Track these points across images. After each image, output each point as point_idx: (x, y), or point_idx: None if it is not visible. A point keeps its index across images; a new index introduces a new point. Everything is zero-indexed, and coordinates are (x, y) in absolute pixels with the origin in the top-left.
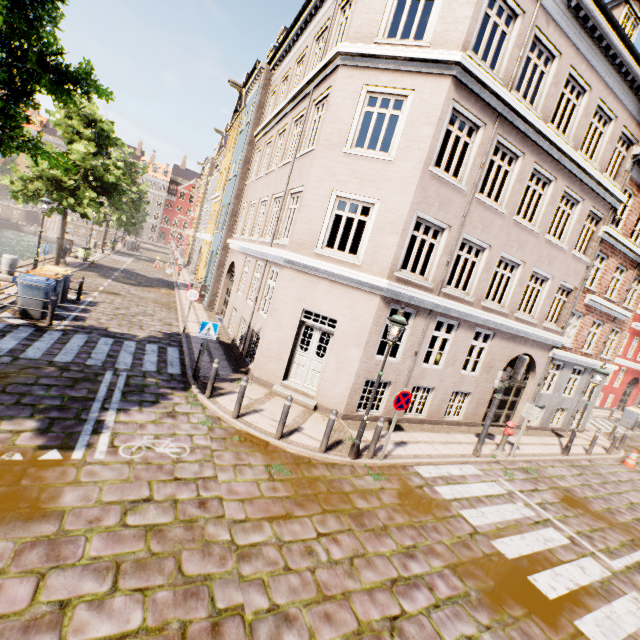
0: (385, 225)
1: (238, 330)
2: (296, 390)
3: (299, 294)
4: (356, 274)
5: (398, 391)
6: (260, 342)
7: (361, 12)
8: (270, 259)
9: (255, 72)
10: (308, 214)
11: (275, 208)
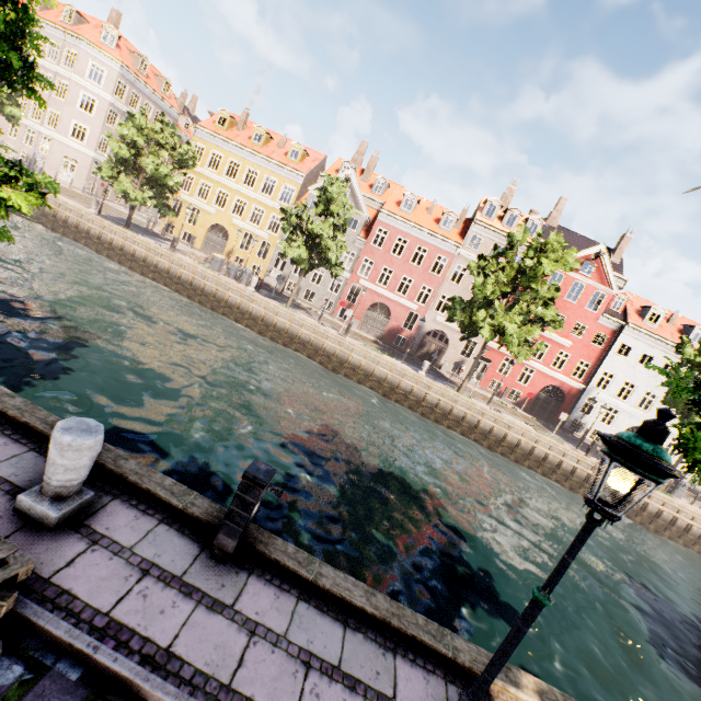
0: (93, 137)
1: (20, 156)
2: (65, 182)
3: (63, 150)
4: (85, 149)
5: (100, 188)
6: (47, 163)
7: (79, 66)
8: (44, 133)
9: None
10: (64, 124)
11: (37, 107)
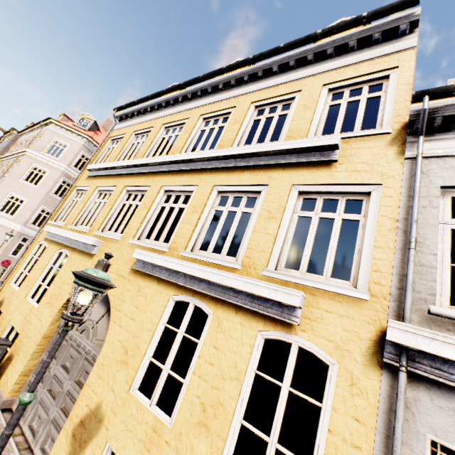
0: (28, 207)
1: None
2: None
3: None
4: (9, 222)
5: None
6: None
7: (39, 143)
8: None
9: (11, 132)
10: None
11: None
